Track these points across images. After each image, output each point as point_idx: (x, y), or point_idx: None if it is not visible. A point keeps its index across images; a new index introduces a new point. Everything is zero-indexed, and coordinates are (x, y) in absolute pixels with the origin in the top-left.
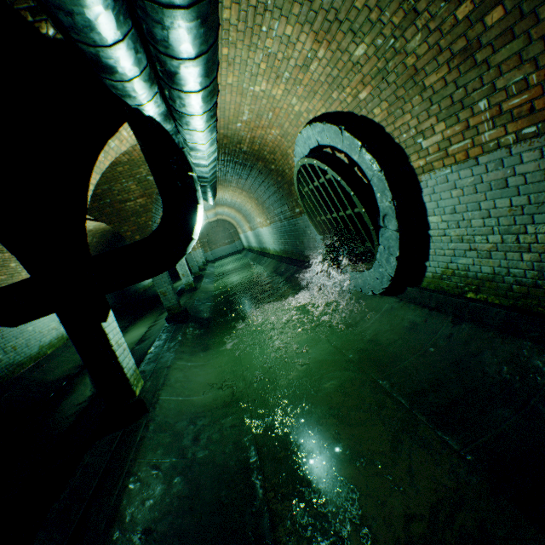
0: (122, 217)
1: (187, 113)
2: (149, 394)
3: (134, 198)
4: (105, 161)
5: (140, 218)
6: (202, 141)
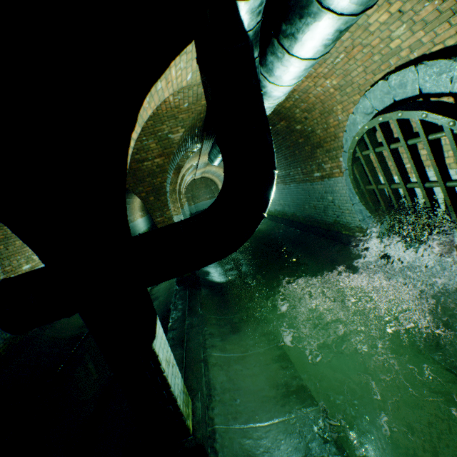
0: (137, 177)
1: (337, 9)
2: (203, 426)
3: (152, 158)
4: (147, 108)
5: (156, 179)
6: (292, 80)
